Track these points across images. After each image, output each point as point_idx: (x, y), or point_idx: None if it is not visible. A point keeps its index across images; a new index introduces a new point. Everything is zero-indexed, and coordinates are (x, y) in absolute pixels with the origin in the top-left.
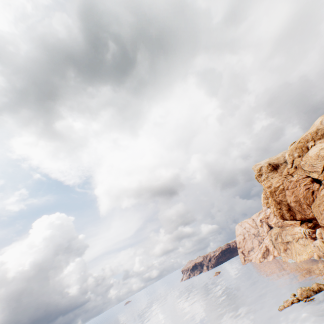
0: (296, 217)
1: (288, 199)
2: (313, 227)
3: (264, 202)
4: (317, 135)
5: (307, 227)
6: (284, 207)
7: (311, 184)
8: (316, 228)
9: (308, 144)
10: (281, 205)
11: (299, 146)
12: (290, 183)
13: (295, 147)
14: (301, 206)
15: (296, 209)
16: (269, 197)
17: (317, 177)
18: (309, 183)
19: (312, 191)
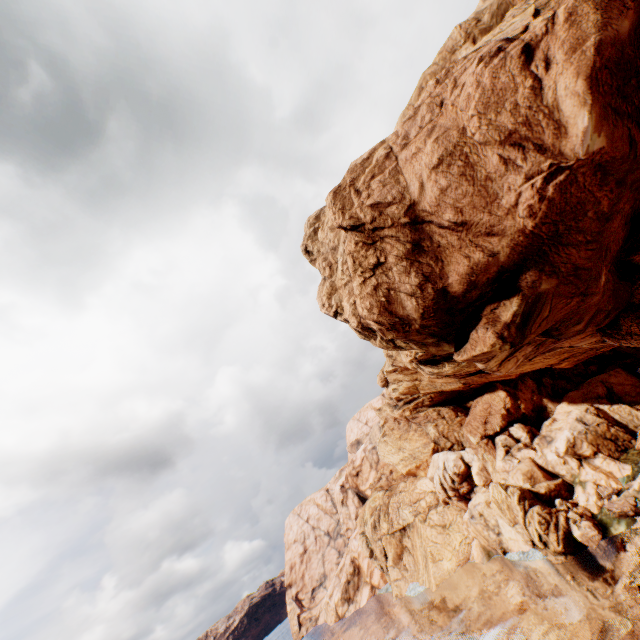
0: (451, 281)
1: (410, 177)
2: (520, 326)
3: (321, 298)
4: (481, 25)
5: (497, 334)
6: (396, 246)
7: (507, 44)
8: (532, 332)
9: (456, 56)
10: (383, 243)
11: (432, 73)
12: (416, 117)
13: (420, 84)
14: (477, 172)
15: (451, 217)
16: (333, 217)
17: (527, 24)
18: (499, 45)
19: (524, 48)
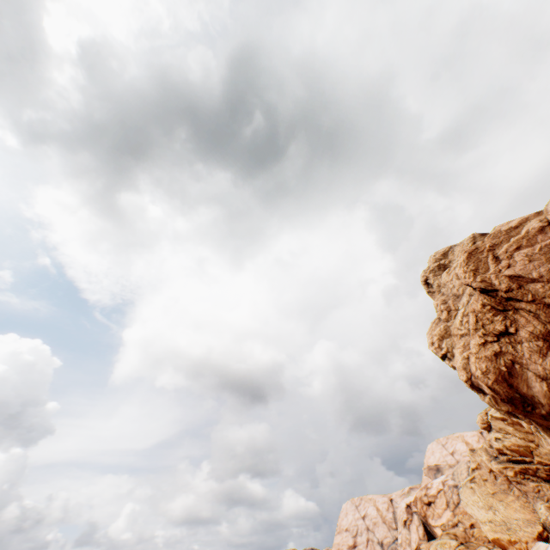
0: None
1: None
2: None
3: (431, 336)
4: None
5: None
6: (533, 322)
7: None
8: None
9: None
10: (516, 314)
11: None
12: None
13: None
14: None
15: None
16: (462, 276)
17: None
18: None
19: None
